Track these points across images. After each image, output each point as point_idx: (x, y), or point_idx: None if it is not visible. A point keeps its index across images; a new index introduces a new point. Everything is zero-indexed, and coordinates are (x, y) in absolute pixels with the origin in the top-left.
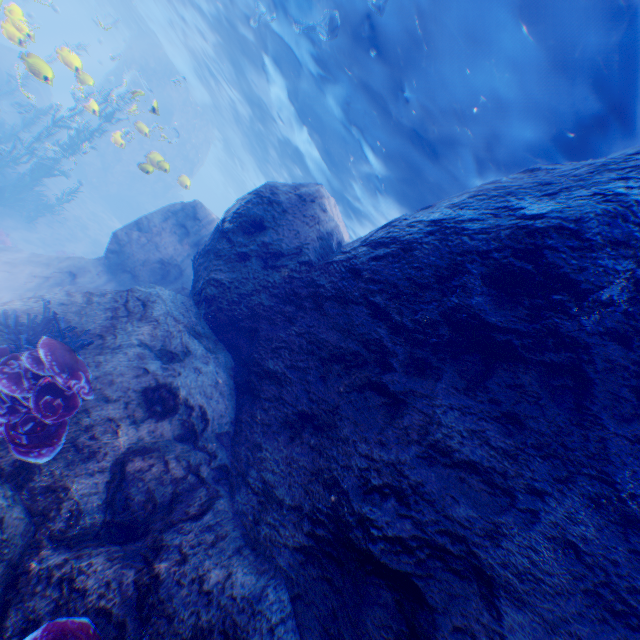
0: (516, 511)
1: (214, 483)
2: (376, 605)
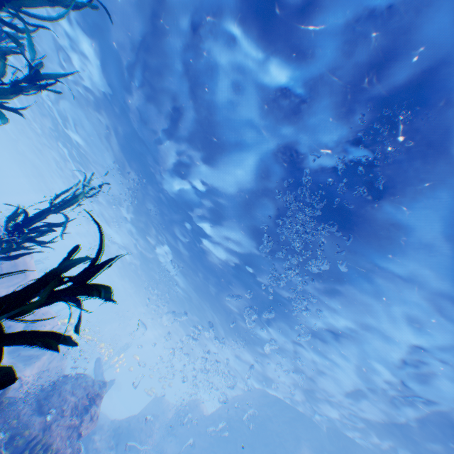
0: None
1: None
2: None
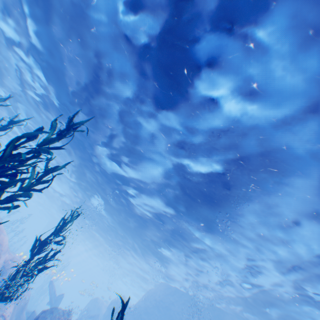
0: None
1: None
2: None
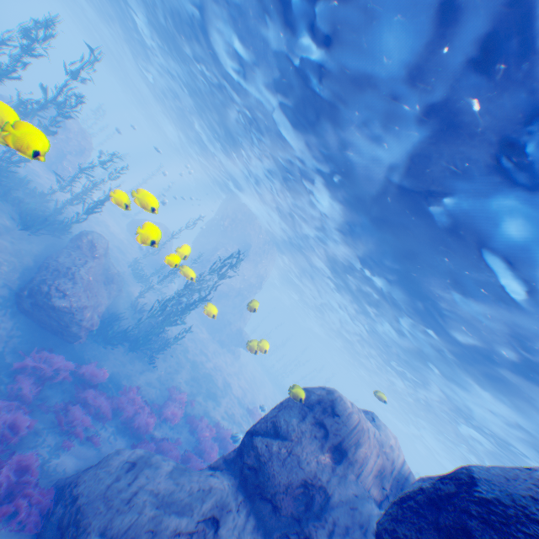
0: None
1: None
2: None
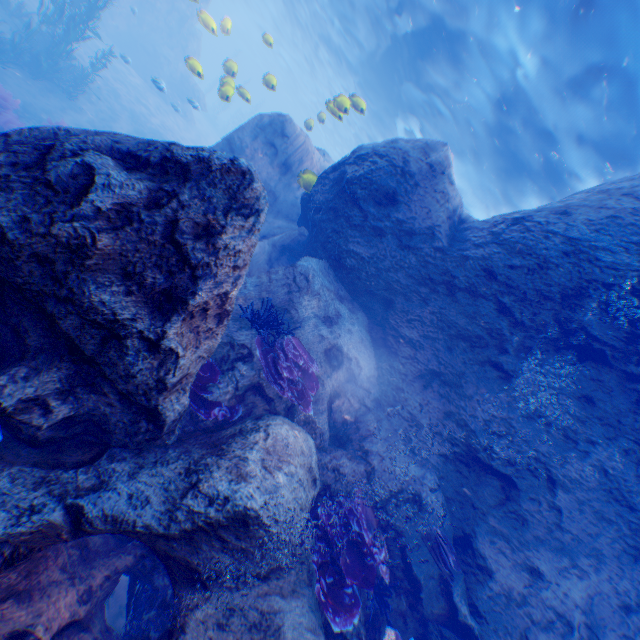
0: (576, 451)
1: (375, 410)
2: (489, 485)
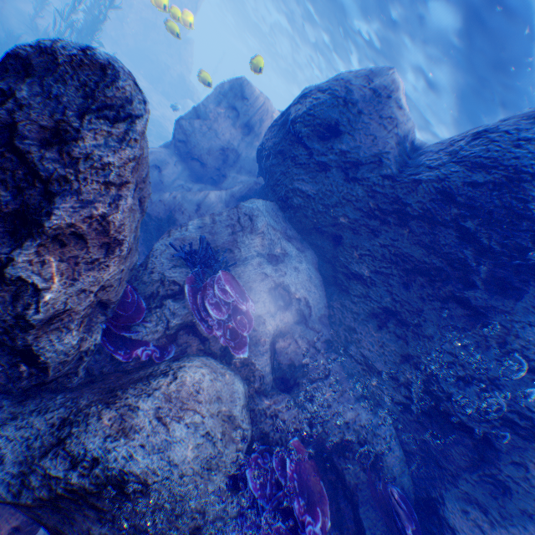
0: None
1: (325, 352)
2: (458, 443)
